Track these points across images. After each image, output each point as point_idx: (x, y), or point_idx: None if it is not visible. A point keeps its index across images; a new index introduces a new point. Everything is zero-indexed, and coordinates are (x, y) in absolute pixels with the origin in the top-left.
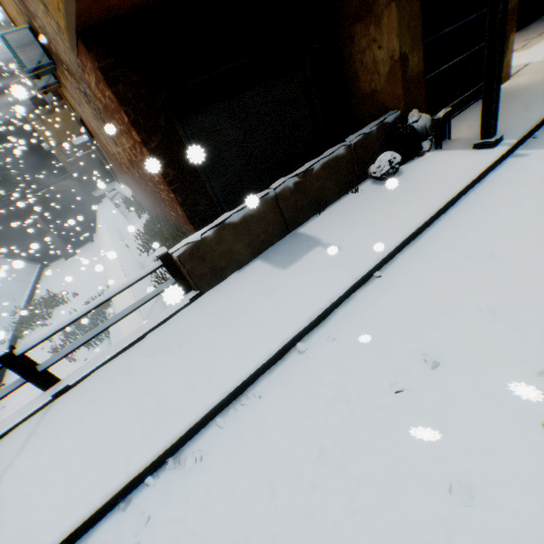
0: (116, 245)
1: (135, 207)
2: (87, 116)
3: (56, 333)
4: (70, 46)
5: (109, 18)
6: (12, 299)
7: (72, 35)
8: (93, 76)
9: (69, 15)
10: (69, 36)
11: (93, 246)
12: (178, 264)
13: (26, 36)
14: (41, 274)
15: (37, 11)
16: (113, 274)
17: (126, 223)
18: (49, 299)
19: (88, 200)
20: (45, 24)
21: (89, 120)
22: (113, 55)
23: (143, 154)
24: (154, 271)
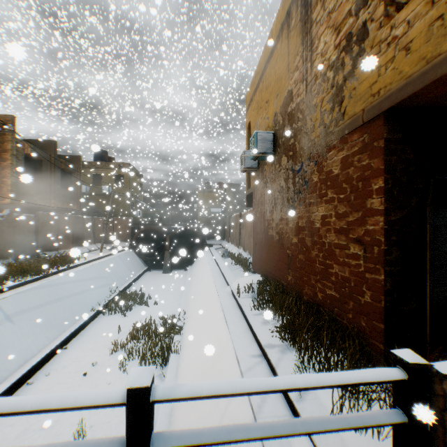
0: (217, 284)
1: (243, 263)
2: (268, 189)
3: (212, 396)
4: (344, 126)
5: (434, 100)
6: (119, 280)
7: (377, 109)
8: (351, 149)
9: (409, 85)
10: (357, 116)
11: (184, 274)
12: (444, 401)
13: (268, 136)
14: (143, 273)
15: (309, 114)
16: (199, 307)
17: (229, 271)
18: (138, 295)
19: (201, 243)
20: (308, 121)
21: (265, 193)
22: (401, 133)
23: (359, 223)
24: (384, 381)
